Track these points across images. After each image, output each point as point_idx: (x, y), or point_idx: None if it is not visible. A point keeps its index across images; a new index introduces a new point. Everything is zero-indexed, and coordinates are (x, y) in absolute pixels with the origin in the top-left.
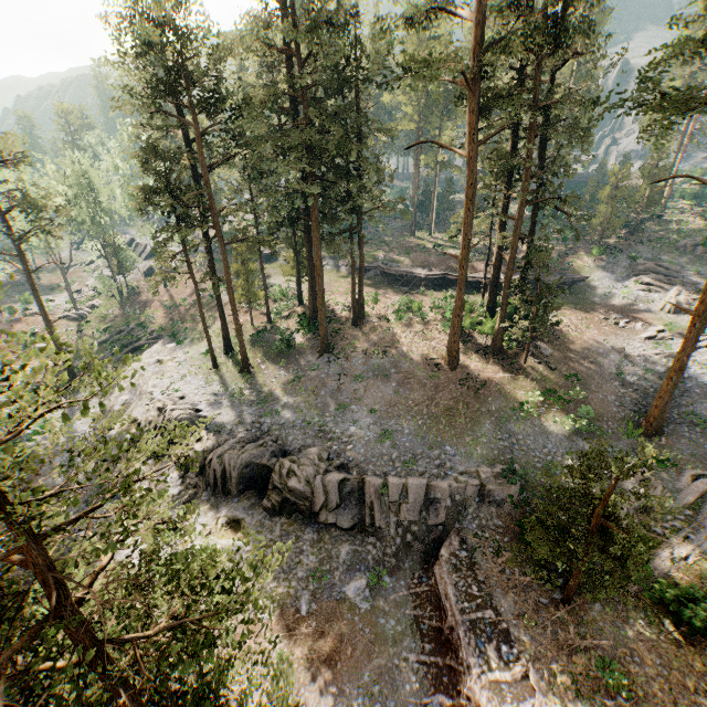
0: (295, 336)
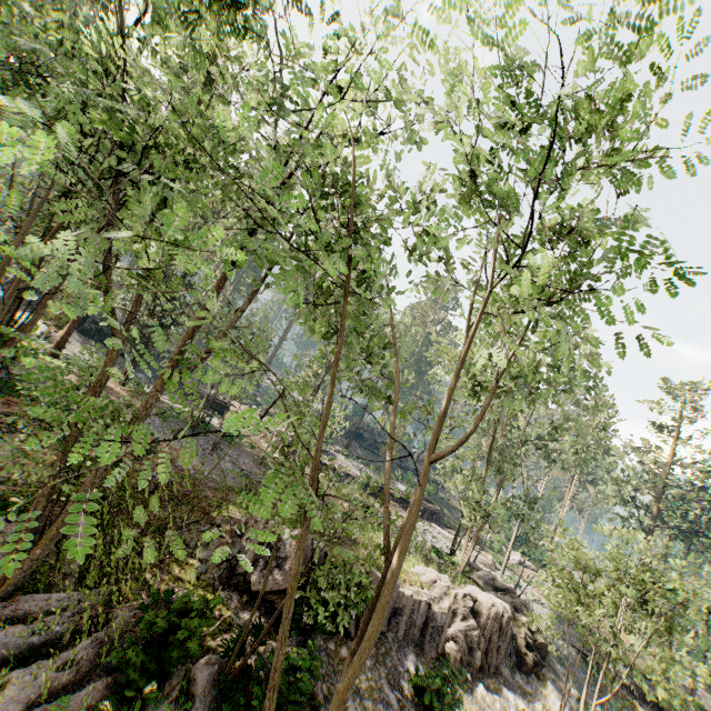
0: None
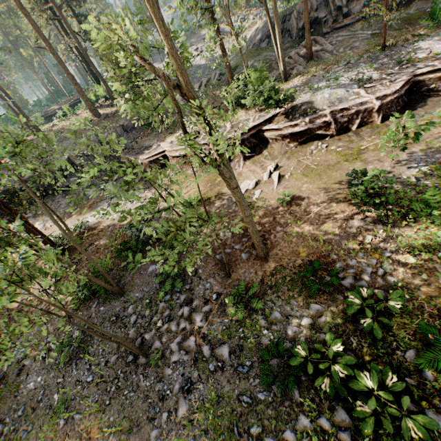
0: (3, 161)
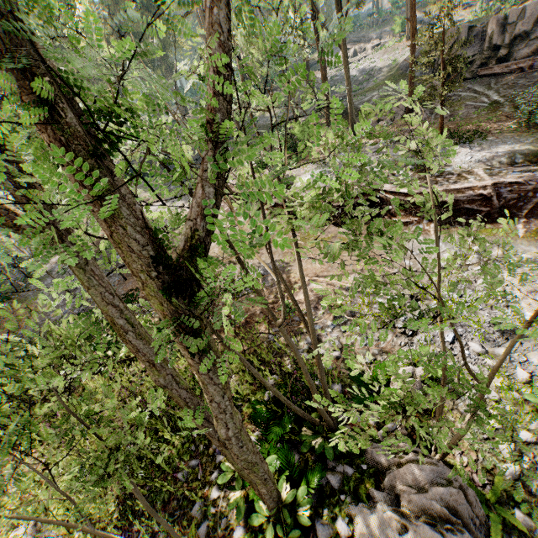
0: None
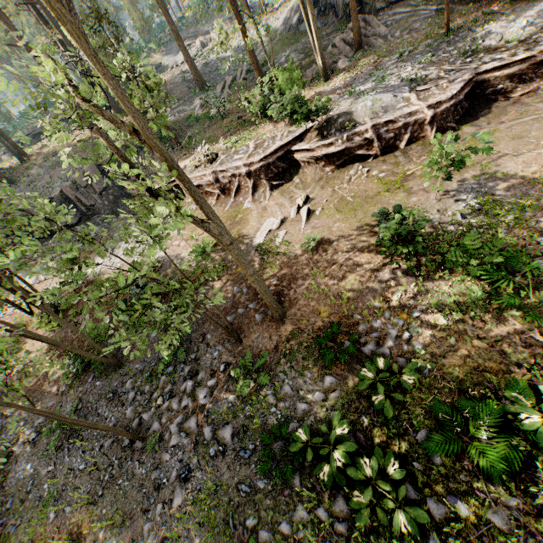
0: None
